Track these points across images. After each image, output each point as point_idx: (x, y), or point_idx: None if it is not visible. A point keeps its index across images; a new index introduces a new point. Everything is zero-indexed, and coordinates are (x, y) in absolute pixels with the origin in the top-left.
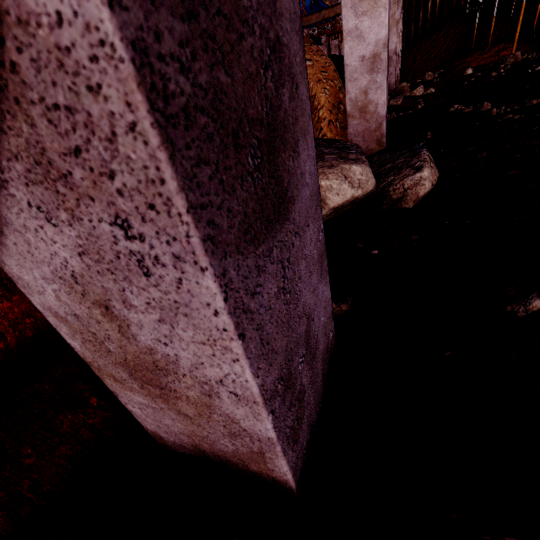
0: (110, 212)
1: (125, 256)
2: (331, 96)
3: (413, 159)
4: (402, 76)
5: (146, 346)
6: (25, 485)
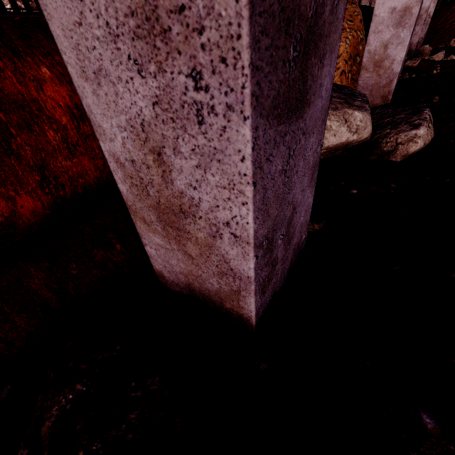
0: (189, 65)
1: (188, 105)
2: (350, 47)
3: (413, 116)
4: (426, 39)
5: (179, 190)
6: (70, 286)
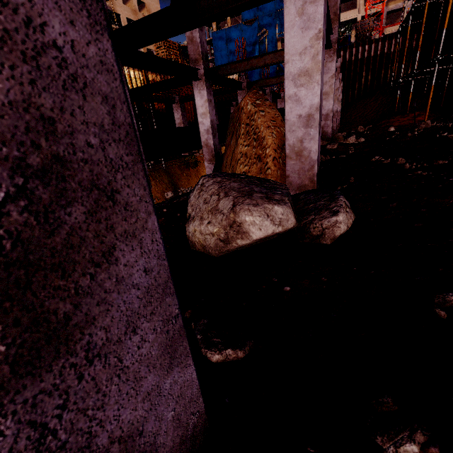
0: None
1: None
2: (277, 139)
3: (331, 203)
4: (341, 126)
5: None
6: None
